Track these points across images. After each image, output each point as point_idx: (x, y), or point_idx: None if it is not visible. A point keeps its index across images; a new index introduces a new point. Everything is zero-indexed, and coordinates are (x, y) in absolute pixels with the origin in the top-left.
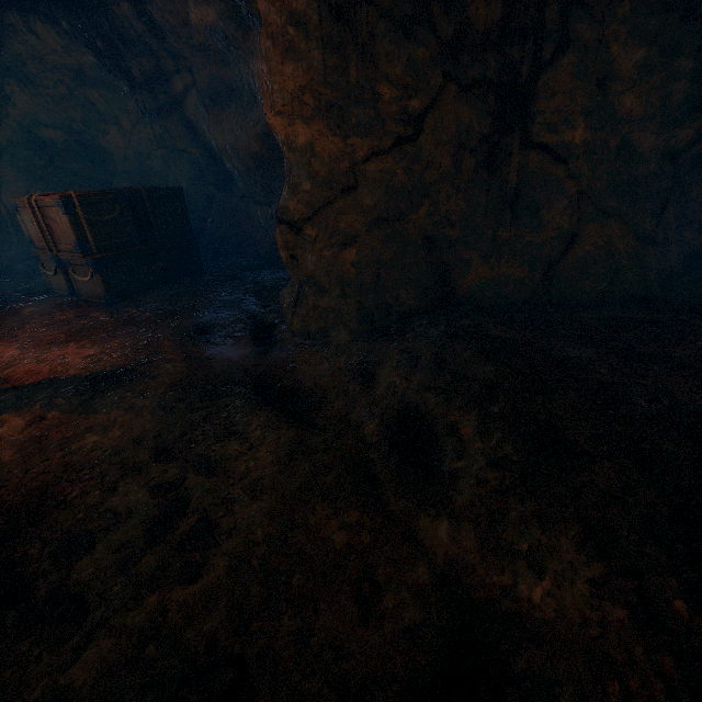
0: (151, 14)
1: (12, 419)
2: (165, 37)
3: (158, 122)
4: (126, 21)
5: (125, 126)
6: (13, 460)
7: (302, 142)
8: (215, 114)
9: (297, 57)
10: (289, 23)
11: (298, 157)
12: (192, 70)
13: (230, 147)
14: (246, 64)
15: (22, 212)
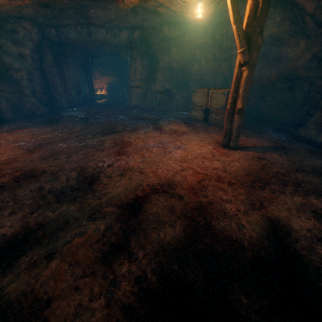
0: None
1: (272, 154)
2: None
3: (219, 63)
4: (232, 30)
5: (202, 63)
6: (290, 163)
7: None
8: None
9: None
10: None
11: None
12: None
13: (255, 75)
14: (278, 47)
15: (196, 93)
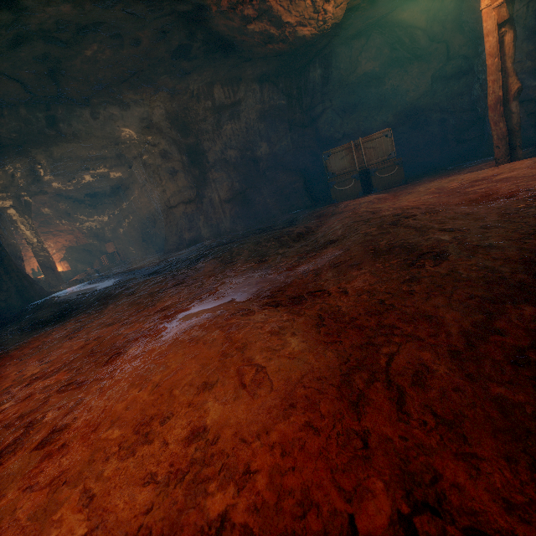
0: (331, 73)
1: None
2: (327, 85)
3: (300, 132)
4: (312, 79)
5: (273, 141)
6: None
7: (530, 69)
8: (347, 117)
9: (528, 41)
10: (526, 31)
11: (528, 75)
12: (331, 100)
13: (364, 128)
14: (377, 86)
15: (332, 156)
